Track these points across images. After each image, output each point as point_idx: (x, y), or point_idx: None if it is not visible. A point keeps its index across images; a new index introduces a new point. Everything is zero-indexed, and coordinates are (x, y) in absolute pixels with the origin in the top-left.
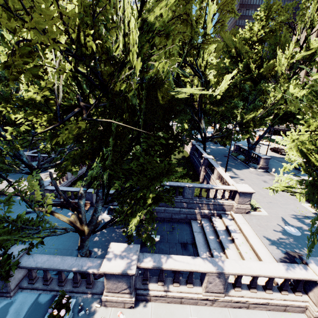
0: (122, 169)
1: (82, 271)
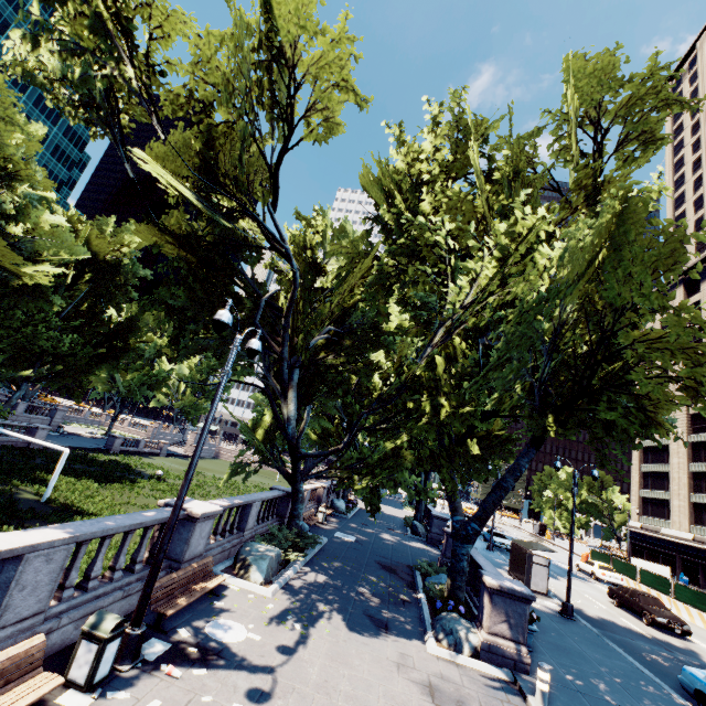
0: None
1: None
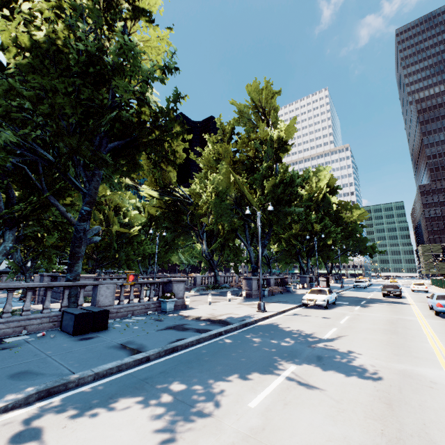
0: None
1: None
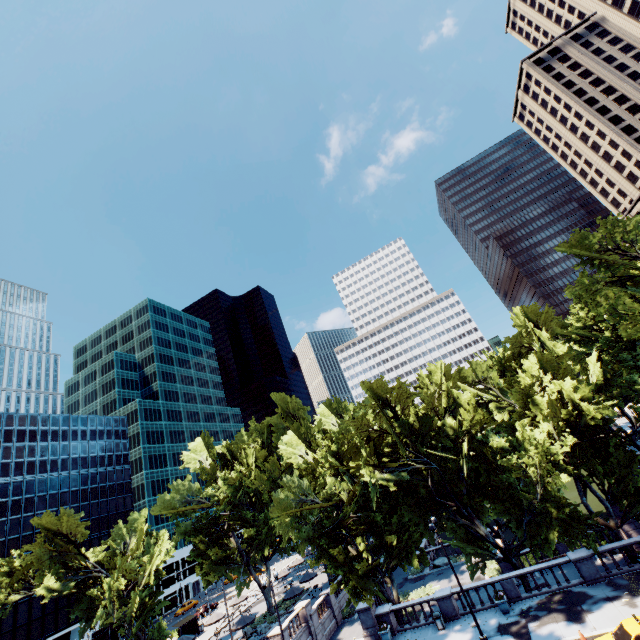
0: (607, 464)
1: (637, 541)
